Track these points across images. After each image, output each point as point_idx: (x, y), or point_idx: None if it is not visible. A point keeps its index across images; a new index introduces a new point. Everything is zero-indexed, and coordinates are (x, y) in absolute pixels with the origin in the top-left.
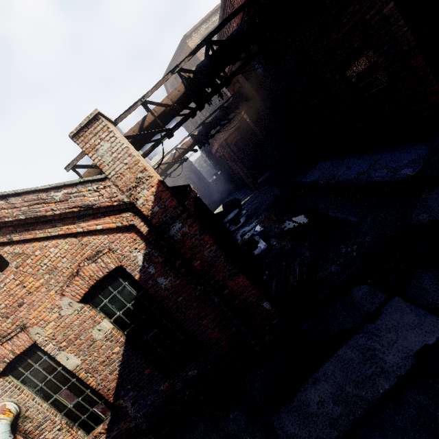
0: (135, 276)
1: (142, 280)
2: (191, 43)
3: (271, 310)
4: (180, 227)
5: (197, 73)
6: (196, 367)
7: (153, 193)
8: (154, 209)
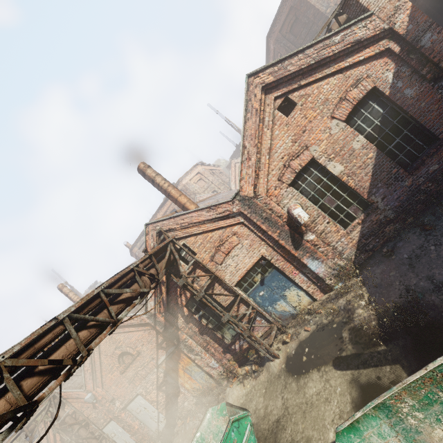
0: (385, 93)
1: (391, 95)
2: None
3: None
4: (429, 36)
5: None
6: (437, 162)
7: (408, 15)
8: (408, 28)
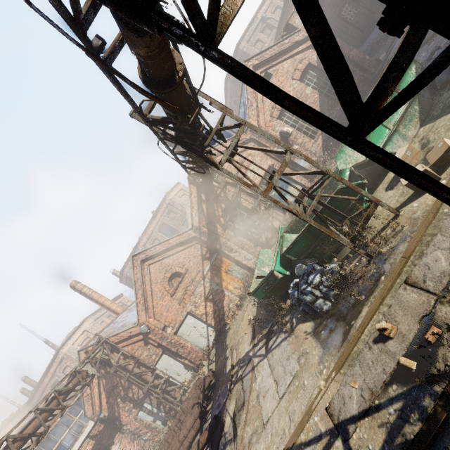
0: (315, 65)
1: (318, 66)
2: (241, 47)
3: (370, 59)
4: None
5: None
6: None
7: None
8: None
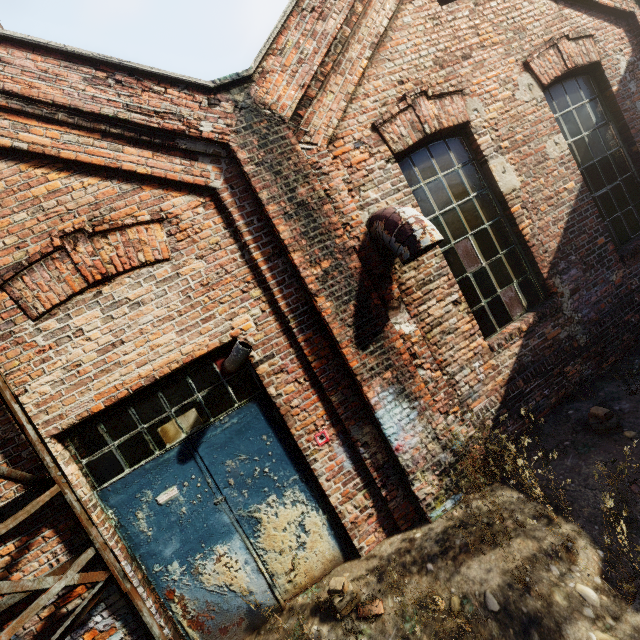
0: (612, 87)
1: (619, 95)
2: None
3: None
4: None
5: None
6: None
7: None
8: None
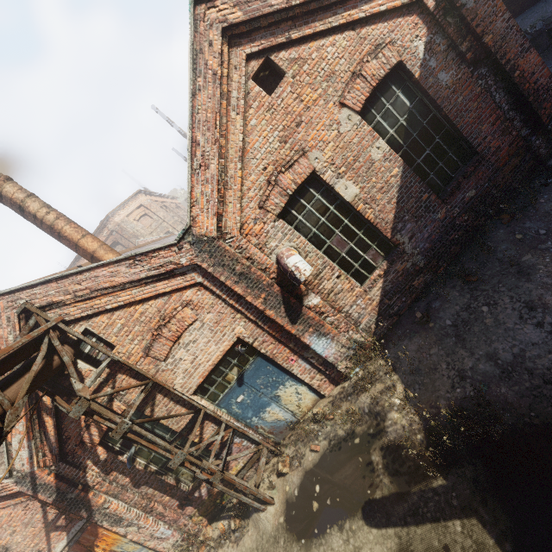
0: (415, 74)
1: (422, 78)
2: None
3: None
4: None
5: None
6: (474, 186)
7: None
8: None
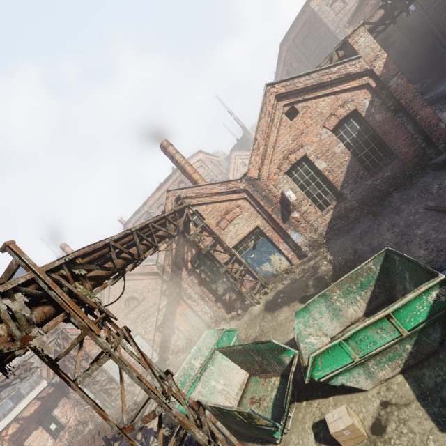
0: (362, 115)
1: (366, 117)
2: (313, 4)
3: (445, 128)
4: (395, 80)
5: (396, 0)
6: (390, 170)
7: (384, 62)
8: (383, 71)
